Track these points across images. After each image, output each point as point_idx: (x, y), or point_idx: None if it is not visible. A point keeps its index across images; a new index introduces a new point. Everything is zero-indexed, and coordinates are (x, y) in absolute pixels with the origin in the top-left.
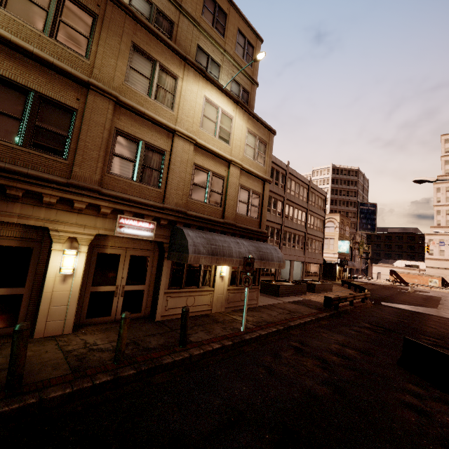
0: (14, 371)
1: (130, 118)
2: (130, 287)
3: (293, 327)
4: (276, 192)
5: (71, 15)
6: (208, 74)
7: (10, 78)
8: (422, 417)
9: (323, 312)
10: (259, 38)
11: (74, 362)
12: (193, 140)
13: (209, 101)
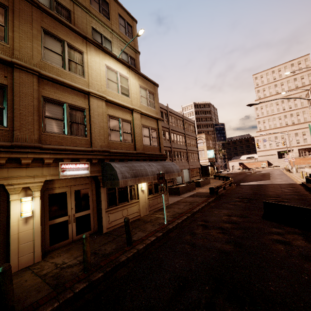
0: (6, 305)
1: (53, 87)
2: (79, 214)
3: (196, 212)
4: (163, 126)
5: None
6: (105, 48)
7: None
8: (286, 246)
9: (210, 198)
10: (134, 20)
11: (52, 281)
12: (104, 98)
13: (109, 68)
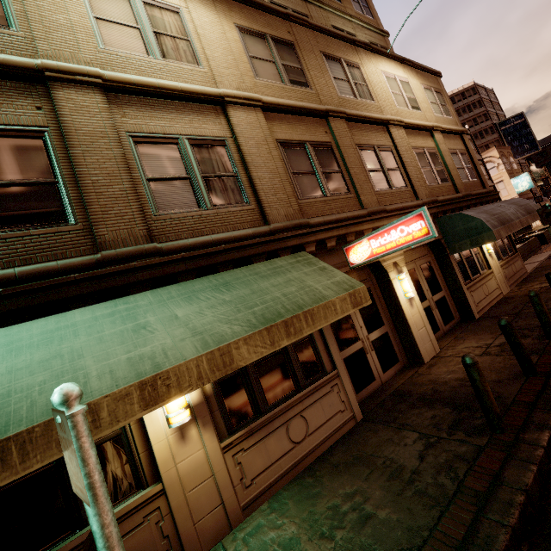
0: (528, 358)
1: (357, 129)
2: (435, 298)
3: None
4: None
5: (283, 55)
6: (372, 45)
7: (290, 140)
8: None
9: None
10: None
11: None
12: (402, 122)
13: (386, 74)
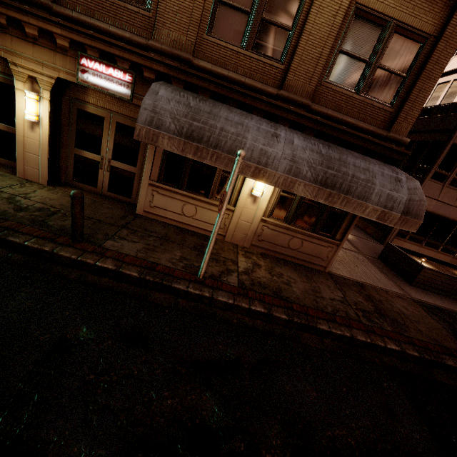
0: None
1: None
2: (117, 164)
3: (323, 332)
4: None
5: None
6: None
7: None
8: None
9: None
10: None
11: None
12: None
13: None
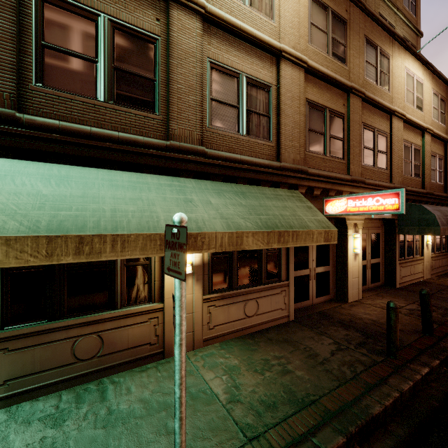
0: (431, 322)
1: (367, 110)
2: (372, 261)
3: None
4: None
5: (335, 30)
6: (407, 42)
7: (316, 102)
8: None
9: None
10: None
11: (421, 318)
12: (404, 116)
13: (407, 71)
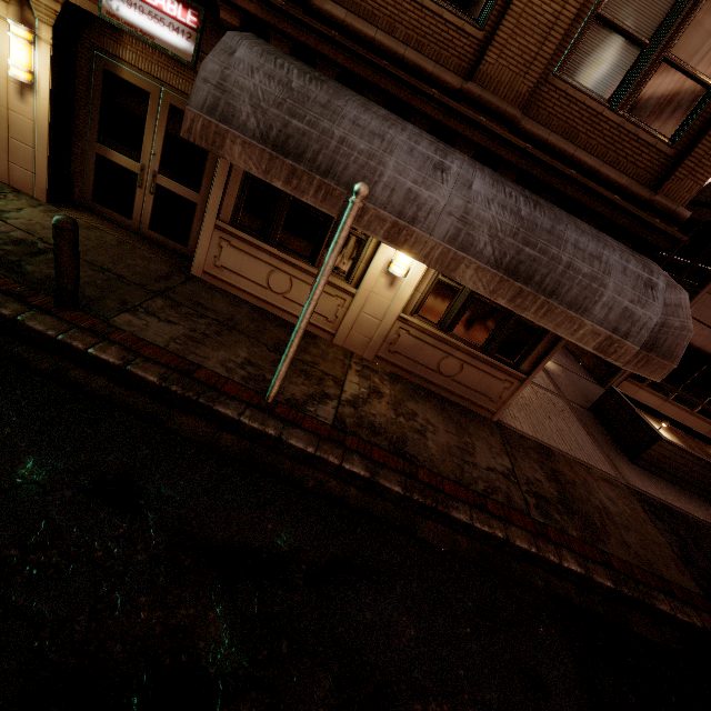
0: None
1: None
2: (168, 183)
3: (460, 524)
4: None
5: None
6: None
7: None
8: None
9: (709, 610)
10: None
11: None
12: None
13: None
